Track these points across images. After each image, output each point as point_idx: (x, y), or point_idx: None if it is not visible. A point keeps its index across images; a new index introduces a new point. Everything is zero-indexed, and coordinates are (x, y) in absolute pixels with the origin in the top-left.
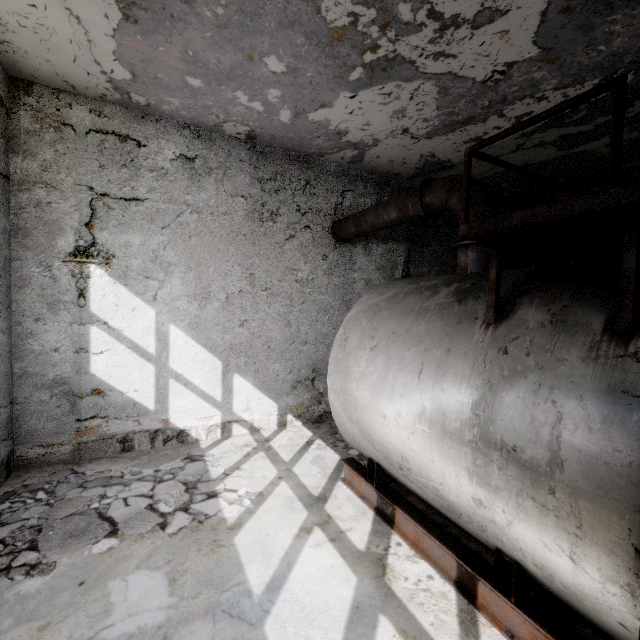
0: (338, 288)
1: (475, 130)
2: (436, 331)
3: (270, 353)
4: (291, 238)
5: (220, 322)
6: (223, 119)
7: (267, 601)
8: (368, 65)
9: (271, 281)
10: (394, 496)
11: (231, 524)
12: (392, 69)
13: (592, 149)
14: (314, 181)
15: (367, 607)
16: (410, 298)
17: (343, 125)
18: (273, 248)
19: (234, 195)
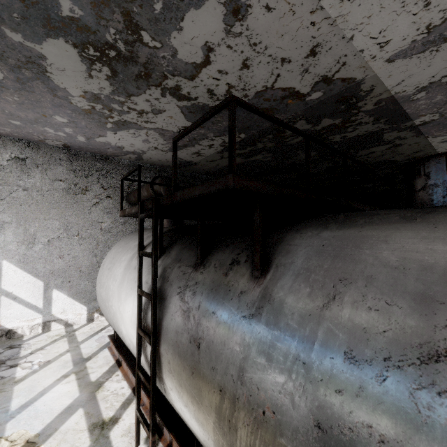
0: (131, 232)
1: (193, 149)
2: (126, 259)
3: (81, 274)
4: (97, 203)
5: (43, 257)
6: (43, 138)
7: (16, 412)
8: (113, 123)
9: (82, 230)
10: (123, 350)
11: (17, 379)
12: (127, 125)
13: (258, 159)
14: (113, 170)
15: (75, 406)
16: (131, 241)
17: (119, 144)
18: (83, 210)
19: (55, 179)
